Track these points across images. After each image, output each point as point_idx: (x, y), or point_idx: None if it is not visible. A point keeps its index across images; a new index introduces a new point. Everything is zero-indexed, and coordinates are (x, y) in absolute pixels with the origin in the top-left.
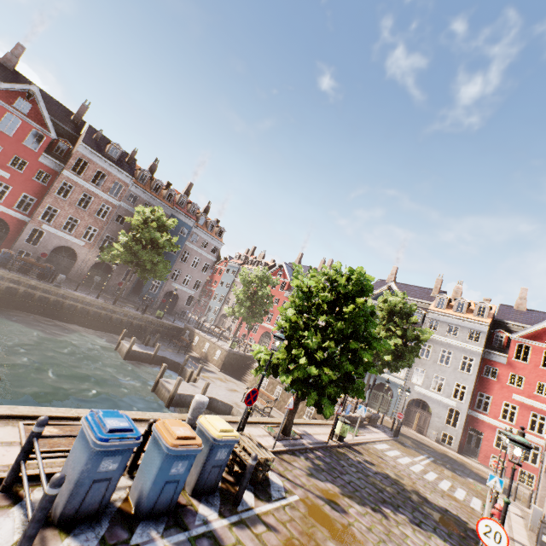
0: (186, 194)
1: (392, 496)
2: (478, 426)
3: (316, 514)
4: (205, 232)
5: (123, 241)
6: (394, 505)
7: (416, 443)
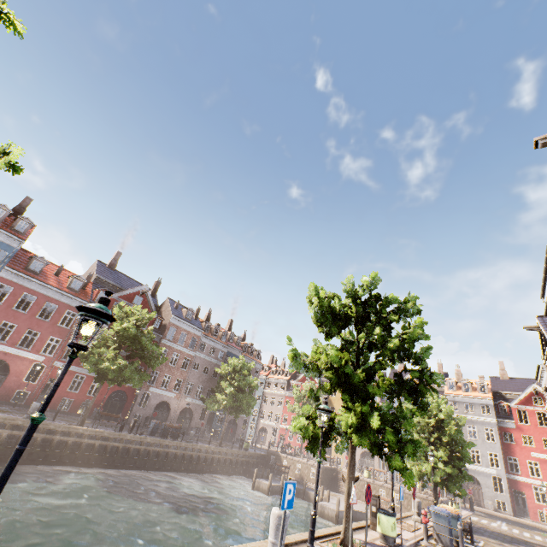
0: (229, 329)
1: (511, 540)
2: (518, 487)
3: (496, 545)
4: (249, 358)
5: (228, 392)
6: (516, 543)
7: (485, 513)
